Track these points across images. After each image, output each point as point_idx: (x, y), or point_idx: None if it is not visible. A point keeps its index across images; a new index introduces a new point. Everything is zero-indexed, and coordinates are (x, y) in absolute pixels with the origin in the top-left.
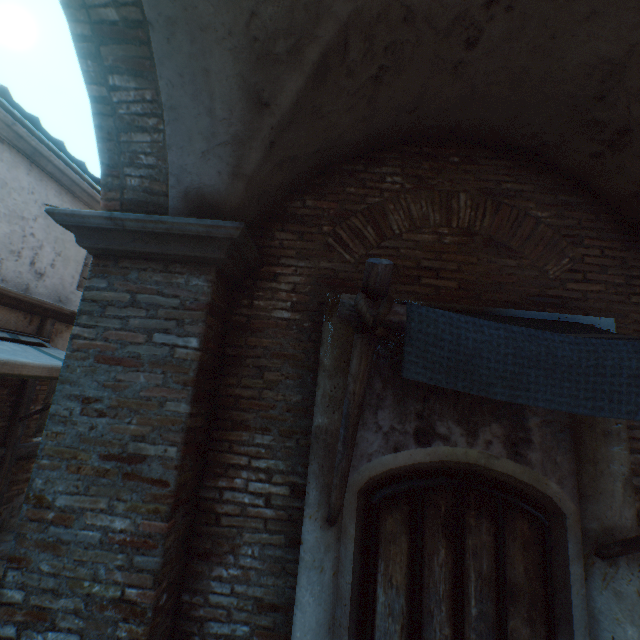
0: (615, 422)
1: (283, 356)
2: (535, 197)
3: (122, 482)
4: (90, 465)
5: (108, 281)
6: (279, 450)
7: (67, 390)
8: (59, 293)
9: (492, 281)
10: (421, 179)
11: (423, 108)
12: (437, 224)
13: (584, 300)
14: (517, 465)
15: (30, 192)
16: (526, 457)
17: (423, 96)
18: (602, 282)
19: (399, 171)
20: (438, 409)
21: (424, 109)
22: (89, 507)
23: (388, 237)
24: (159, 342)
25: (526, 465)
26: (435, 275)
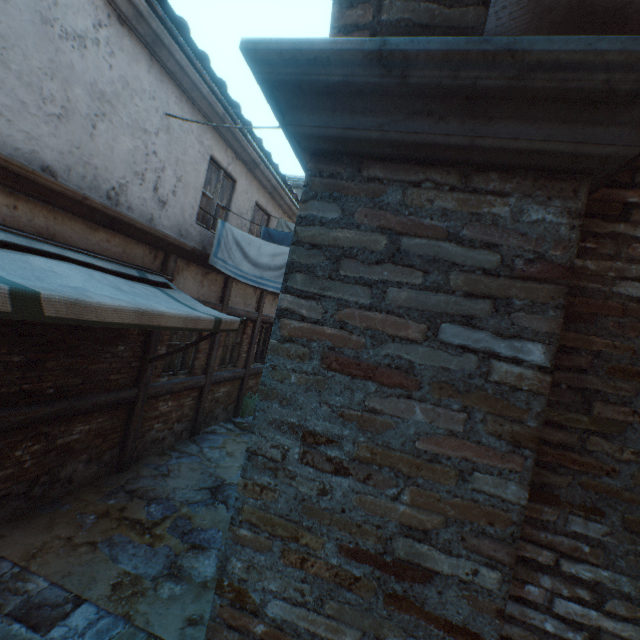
0: None
1: (637, 376)
2: None
3: (384, 609)
4: (322, 560)
5: (340, 207)
6: (621, 555)
7: (274, 412)
8: (180, 226)
9: None
10: None
11: None
12: None
13: None
14: None
15: (151, 97)
16: None
17: None
18: None
19: None
20: None
21: None
22: (323, 636)
23: None
24: (452, 343)
25: None
26: None
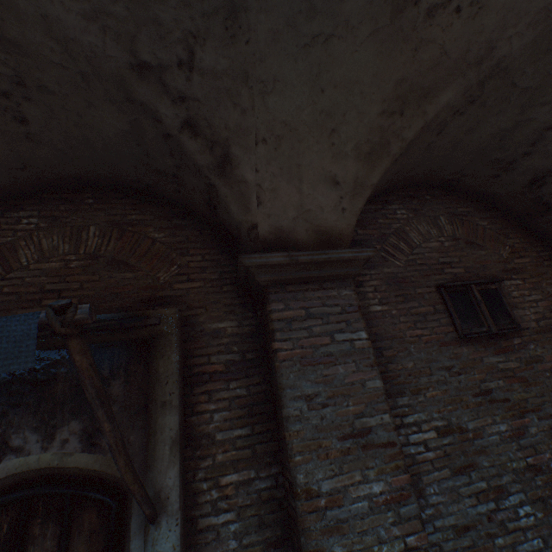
0: (170, 392)
1: None
2: (155, 223)
3: None
4: None
5: None
6: None
7: None
8: None
9: (111, 292)
10: (57, 218)
11: (33, 165)
12: (67, 253)
13: (188, 295)
14: (92, 455)
15: None
16: (102, 445)
17: (23, 157)
18: (203, 279)
19: (37, 214)
20: (17, 422)
21: (35, 166)
22: None
23: (16, 269)
24: None
25: (101, 453)
26: (58, 295)
